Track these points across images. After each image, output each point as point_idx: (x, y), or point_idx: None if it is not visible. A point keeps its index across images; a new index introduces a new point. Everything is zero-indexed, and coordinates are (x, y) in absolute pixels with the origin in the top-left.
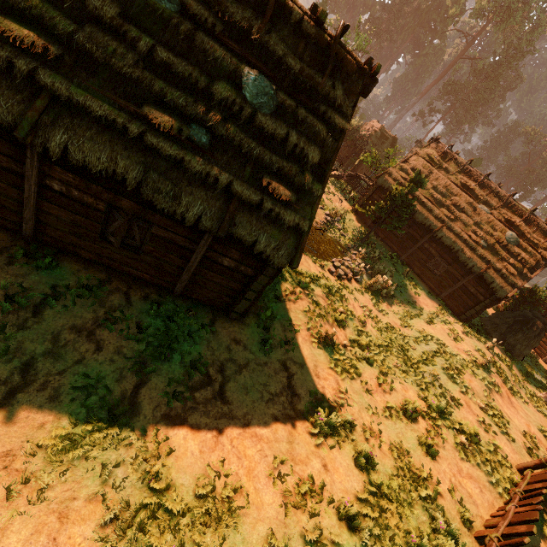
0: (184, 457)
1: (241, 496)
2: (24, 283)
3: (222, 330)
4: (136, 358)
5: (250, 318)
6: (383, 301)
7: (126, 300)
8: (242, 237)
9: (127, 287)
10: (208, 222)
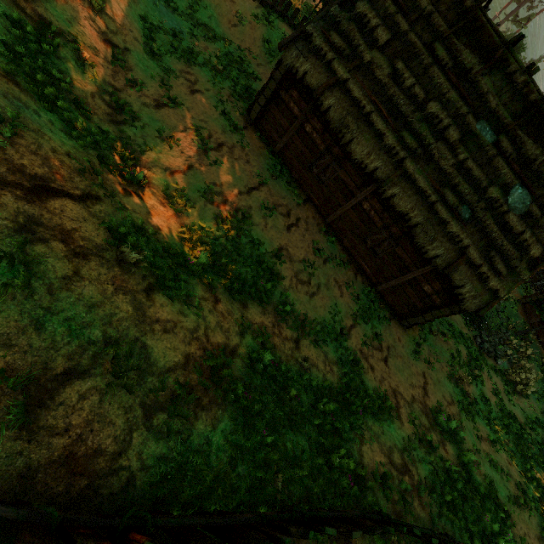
0: (367, 374)
1: (393, 412)
2: (322, 245)
3: (393, 327)
4: (353, 312)
5: (410, 331)
6: (514, 394)
7: (355, 278)
8: (454, 279)
9: (356, 271)
10: (439, 261)
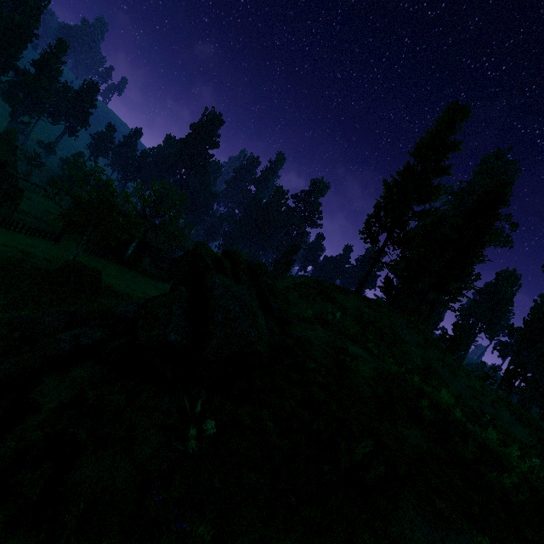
0: None
1: None
2: None
3: None
4: None
5: None
6: None
7: None
8: None
9: None
10: None
